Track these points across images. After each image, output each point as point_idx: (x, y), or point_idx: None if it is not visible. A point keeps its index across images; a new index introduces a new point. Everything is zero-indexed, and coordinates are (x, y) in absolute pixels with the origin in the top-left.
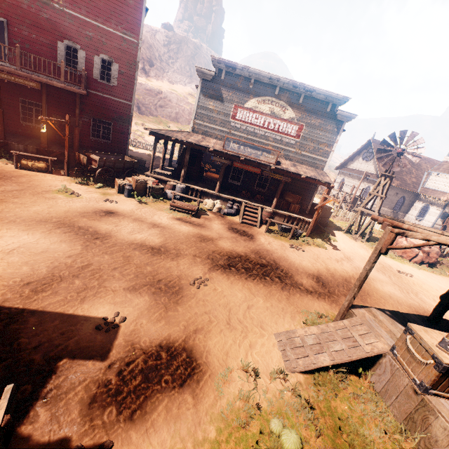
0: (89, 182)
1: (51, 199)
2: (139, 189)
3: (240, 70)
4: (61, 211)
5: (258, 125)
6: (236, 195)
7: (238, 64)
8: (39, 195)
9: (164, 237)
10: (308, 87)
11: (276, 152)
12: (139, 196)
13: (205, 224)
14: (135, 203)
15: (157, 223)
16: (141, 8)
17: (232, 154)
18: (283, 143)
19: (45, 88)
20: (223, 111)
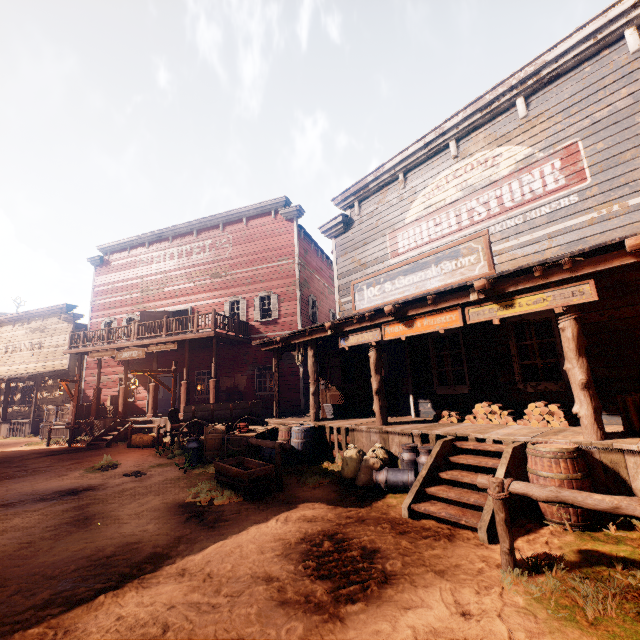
0: (173, 451)
1: (52, 477)
2: (214, 446)
3: (375, 181)
4: (6, 493)
5: (447, 232)
6: (455, 423)
7: (368, 177)
8: (56, 473)
9: (5, 553)
10: (517, 76)
11: (475, 241)
12: (191, 460)
13: (244, 518)
14: (177, 474)
15: (101, 514)
16: (292, 229)
17: (367, 311)
18: (536, 224)
19: (188, 346)
20: (374, 257)
